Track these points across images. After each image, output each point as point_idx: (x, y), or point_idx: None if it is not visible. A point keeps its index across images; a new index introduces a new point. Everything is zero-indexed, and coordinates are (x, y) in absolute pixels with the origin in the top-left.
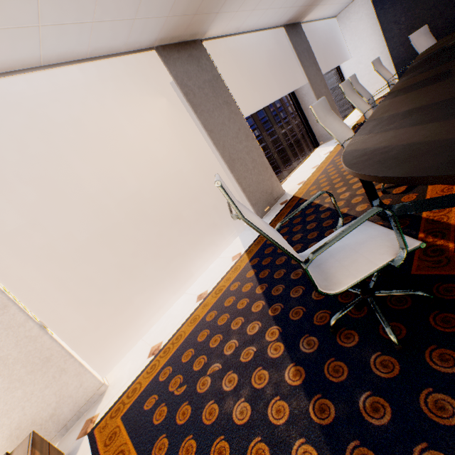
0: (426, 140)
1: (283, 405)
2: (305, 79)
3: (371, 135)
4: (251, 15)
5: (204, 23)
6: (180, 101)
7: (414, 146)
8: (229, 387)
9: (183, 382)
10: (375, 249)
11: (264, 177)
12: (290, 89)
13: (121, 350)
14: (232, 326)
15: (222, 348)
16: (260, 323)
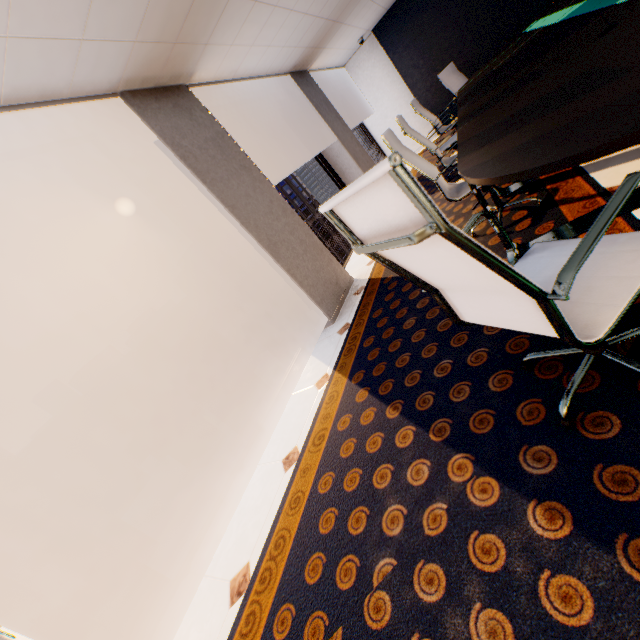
0: (609, 102)
1: (567, 583)
2: (332, 136)
3: (489, 145)
4: (249, 54)
5: (189, 58)
6: (175, 169)
7: (598, 113)
8: (435, 594)
9: (331, 624)
10: (610, 262)
11: (321, 262)
12: (316, 151)
13: (166, 612)
14: (376, 485)
15: (380, 528)
16: (426, 460)
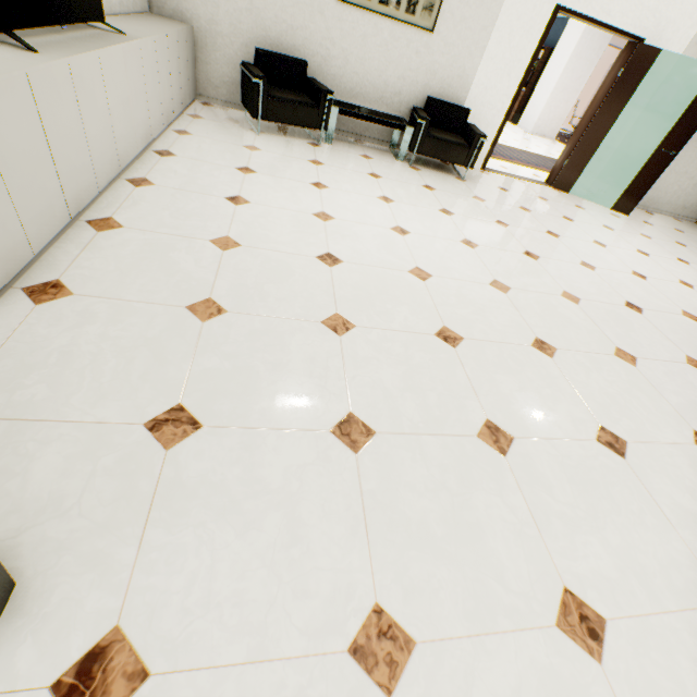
0: None
1: None
2: None
3: None
4: None
5: None
6: (606, 72)
7: None
8: None
9: None
10: None
11: None
12: None
13: None
14: None
15: None
16: None
